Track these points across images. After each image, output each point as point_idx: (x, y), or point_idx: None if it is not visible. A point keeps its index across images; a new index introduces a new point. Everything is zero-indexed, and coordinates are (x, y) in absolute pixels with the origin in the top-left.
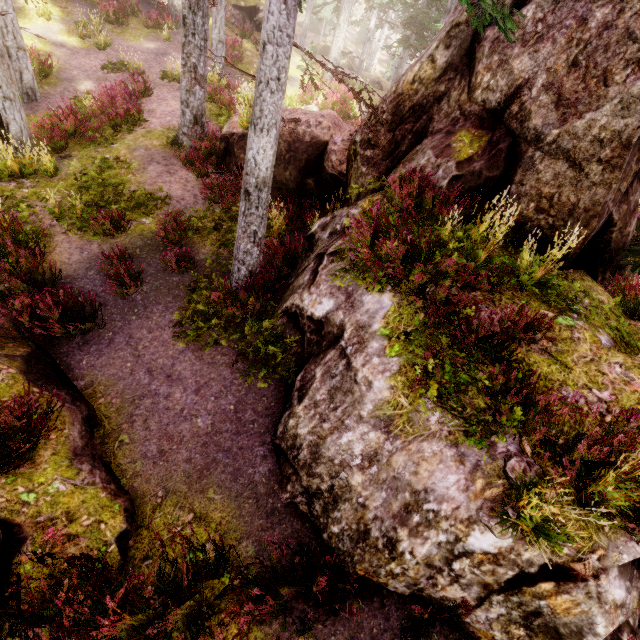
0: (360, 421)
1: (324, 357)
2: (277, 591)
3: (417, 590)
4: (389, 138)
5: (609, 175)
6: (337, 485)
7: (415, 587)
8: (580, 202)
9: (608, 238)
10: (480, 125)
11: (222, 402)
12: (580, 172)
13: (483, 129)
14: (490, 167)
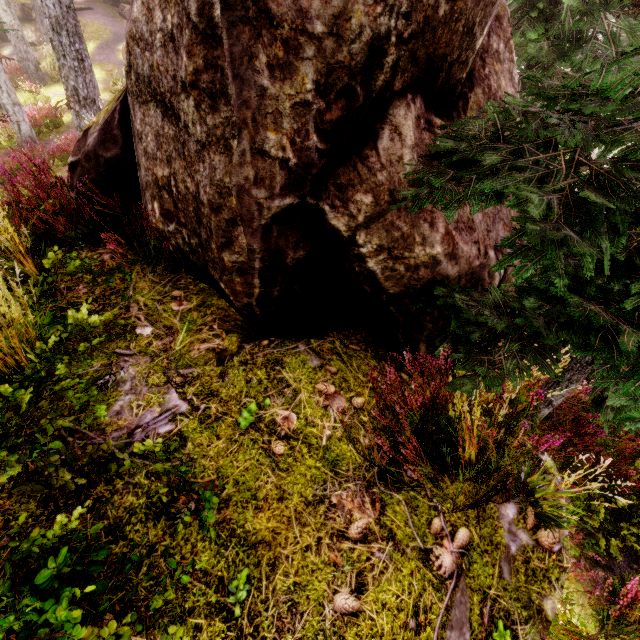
0: None
1: None
2: None
3: None
4: None
5: (214, 118)
6: None
7: None
8: (201, 191)
9: (365, 271)
10: None
11: None
12: (178, 122)
13: None
14: (106, 141)
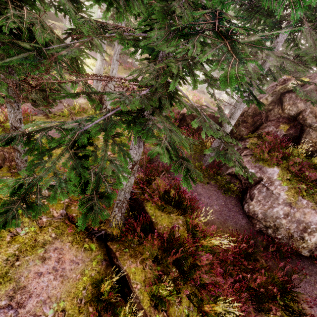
0: (279, 204)
1: (255, 187)
2: (266, 255)
3: (311, 253)
4: (252, 120)
5: None
6: (276, 223)
7: (311, 251)
8: None
9: None
10: (289, 120)
11: (219, 201)
12: None
13: (290, 121)
14: (295, 132)
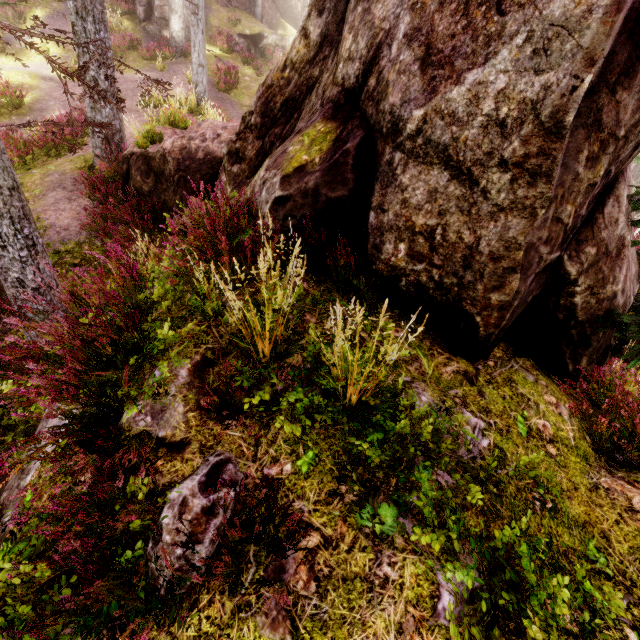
0: None
1: None
2: None
3: None
4: (257, 147)
5: (528, 191)
6: None
7: None
8: (481, 243)
9: (568, 304)
10: (332, 116)
11: None
12: (473, 187)
13: (333, 121)
14: (332, 182)
